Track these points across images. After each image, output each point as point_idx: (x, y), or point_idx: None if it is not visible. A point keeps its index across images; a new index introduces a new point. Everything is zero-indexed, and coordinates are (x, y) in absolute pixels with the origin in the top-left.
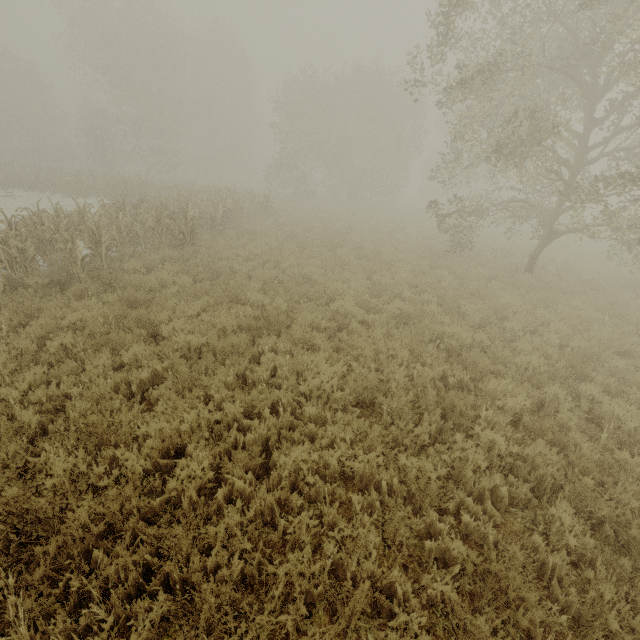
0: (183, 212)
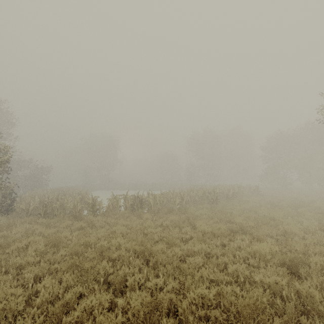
0: (213, 190)
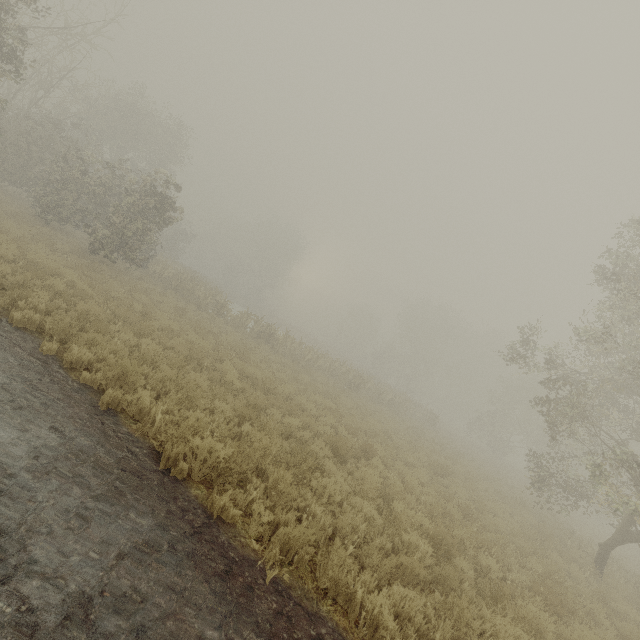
0: (361, 375)
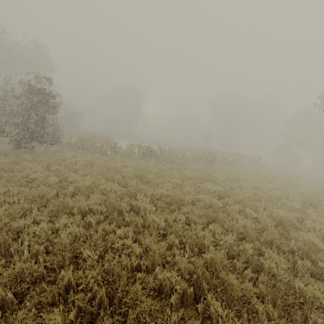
0: (212, 153)
